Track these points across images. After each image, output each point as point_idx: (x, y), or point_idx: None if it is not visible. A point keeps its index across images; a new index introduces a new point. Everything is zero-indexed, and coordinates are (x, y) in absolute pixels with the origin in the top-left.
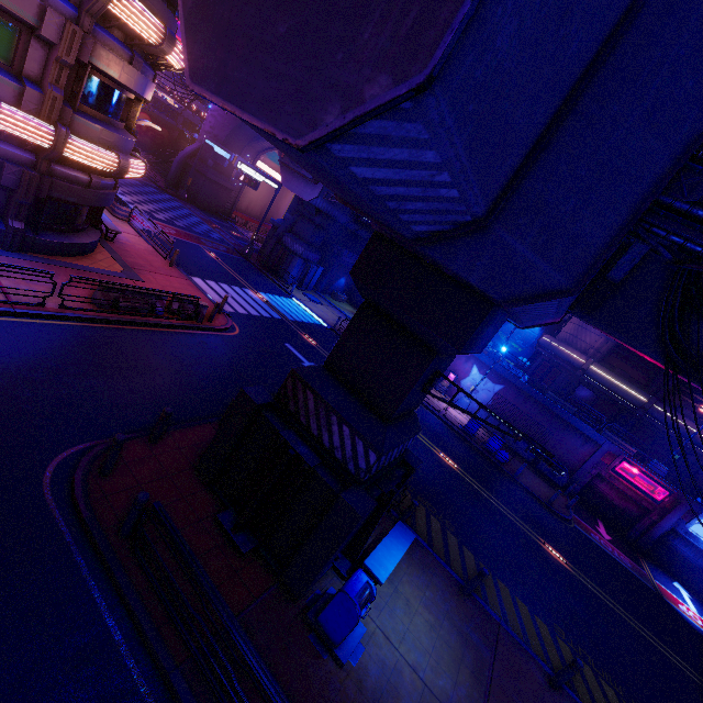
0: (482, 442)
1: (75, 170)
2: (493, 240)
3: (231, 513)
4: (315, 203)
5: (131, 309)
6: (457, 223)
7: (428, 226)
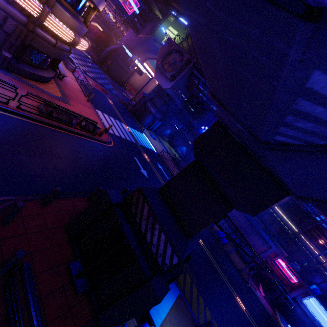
0: (216, 231)
1: (49, 35)
2: (325, 161)
3: (78, 262)
4: (167, 91)
5: (58, 119)
6: (309, 142)
7: (287, 139)
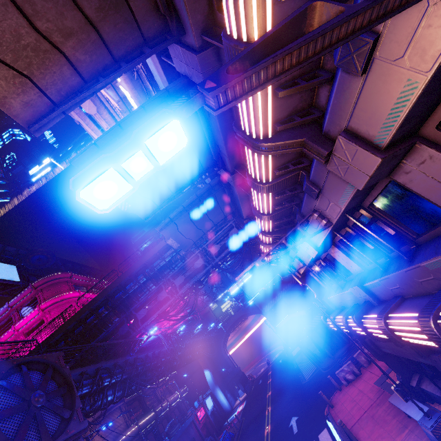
0: (232, 437)
1: None
2: None
3: None
4: None
5: None
6: None
7: None
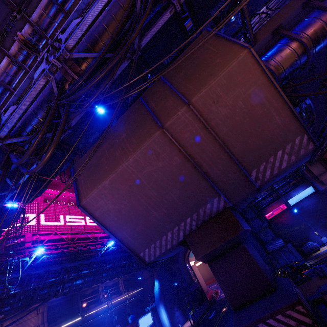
0: None
1: None
2: None
3: None
4: None
5: None
6: None
7: None
